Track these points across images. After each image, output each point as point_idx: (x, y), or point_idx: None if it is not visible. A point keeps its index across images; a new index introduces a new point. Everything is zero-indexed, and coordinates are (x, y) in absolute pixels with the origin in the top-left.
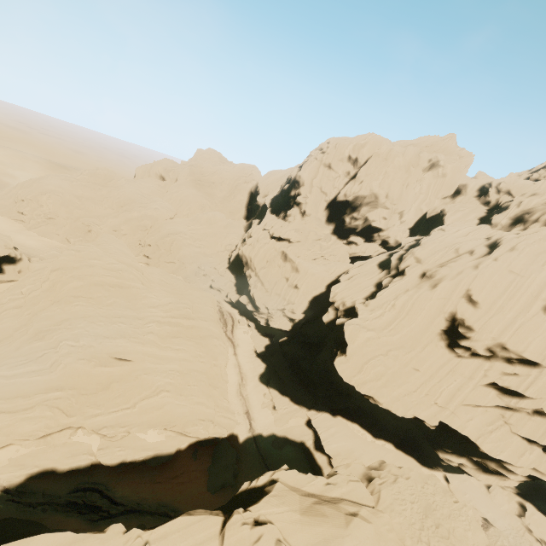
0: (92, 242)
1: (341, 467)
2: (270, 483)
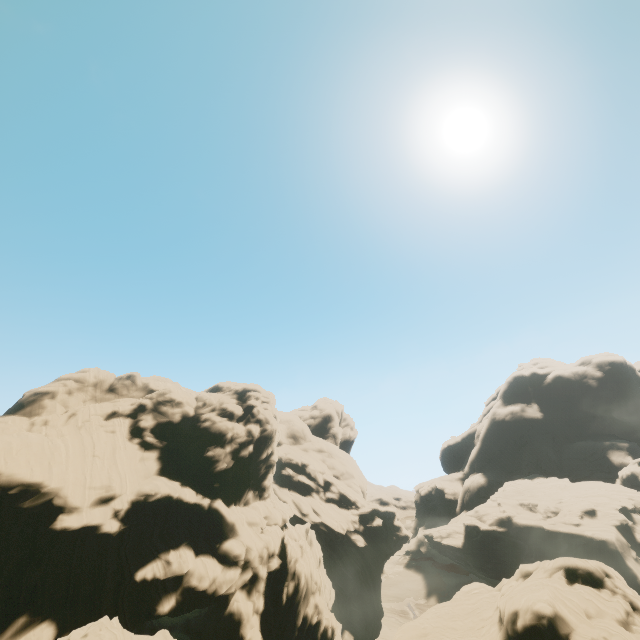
0: (584, 624)
1: (452, 543)
2: (492, 524)
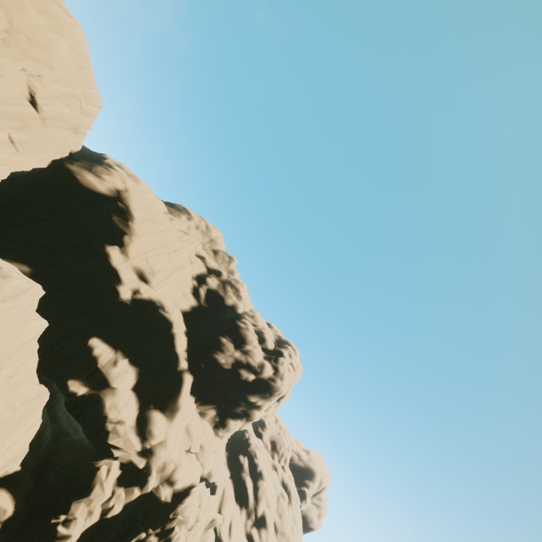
0: None
1: None
2: None
